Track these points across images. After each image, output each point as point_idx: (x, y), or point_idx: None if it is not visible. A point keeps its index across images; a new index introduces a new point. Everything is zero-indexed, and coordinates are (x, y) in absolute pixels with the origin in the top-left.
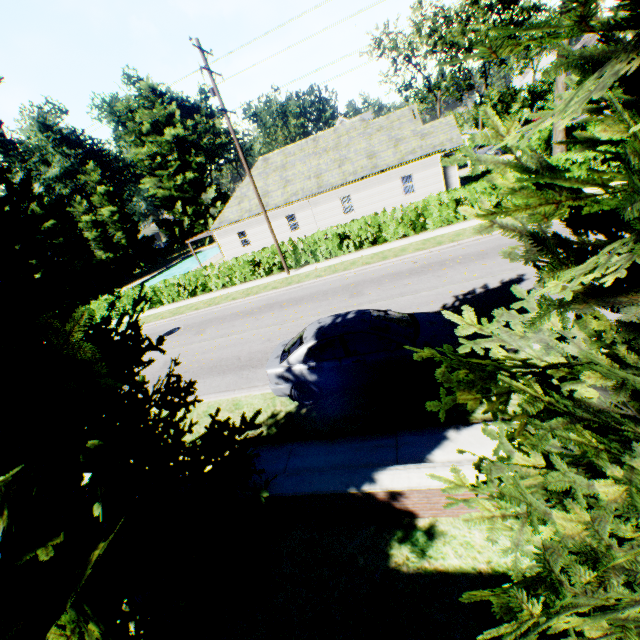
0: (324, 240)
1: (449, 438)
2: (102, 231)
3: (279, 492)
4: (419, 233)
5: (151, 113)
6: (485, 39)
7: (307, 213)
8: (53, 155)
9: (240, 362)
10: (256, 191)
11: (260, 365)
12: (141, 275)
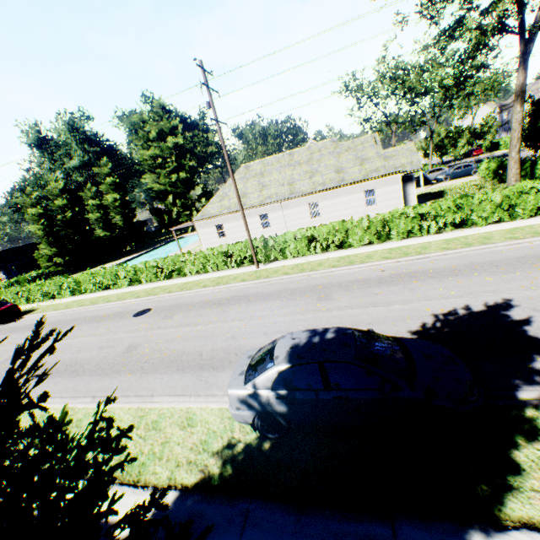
0: (293, 240)
1: None
2: (104, 213)
3: None
4: (383, 242)
5: (158, 124)
6: (438, 87)
7: (278, 214)
8: (76, 150)
9: (201, 359)
10: (236, 191)
11: (221, 367)
12: (130, 252)
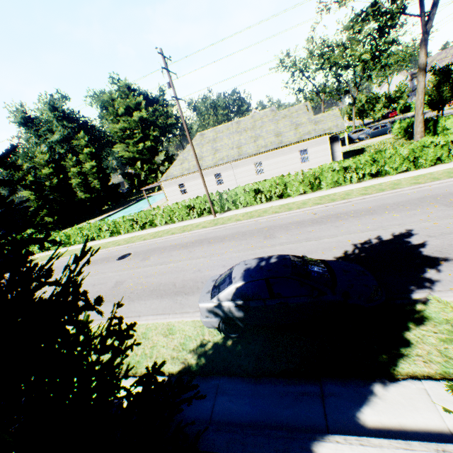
0: (243, 193)
1: (376, 394)
2: (84, 179)
3: (209, 450)
4: (315, 191)
5: (125, 102)
6: (358, 61)
7: (229, 173)
8: (57, 126)
9: (175, 288)
10: (195, 155)
11: (191, 292)
12: (108, 210)
